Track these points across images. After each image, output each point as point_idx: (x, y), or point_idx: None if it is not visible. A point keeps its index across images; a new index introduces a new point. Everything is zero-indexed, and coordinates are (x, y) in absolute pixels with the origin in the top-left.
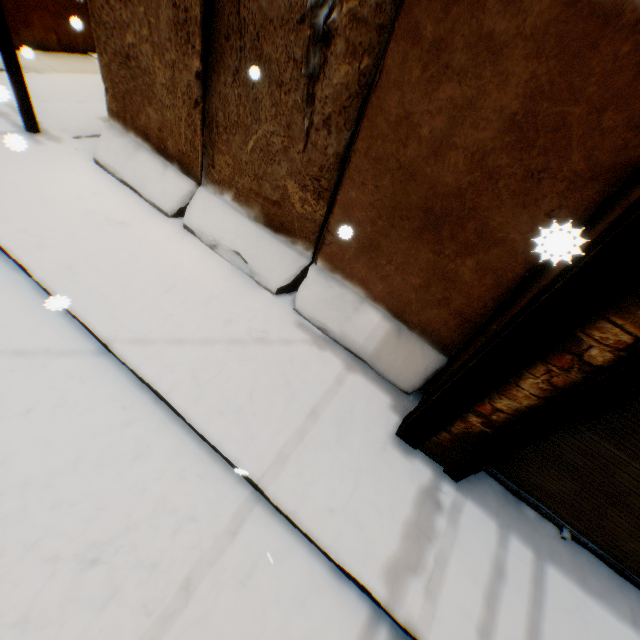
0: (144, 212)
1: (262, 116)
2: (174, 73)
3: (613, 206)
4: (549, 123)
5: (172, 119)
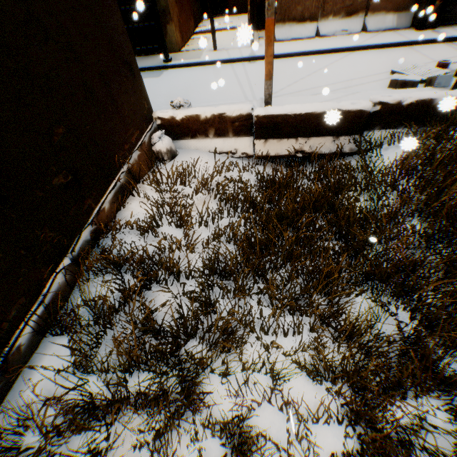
0: (308, 41)
1: None
2: None
3: None
4: None
5: (309, 5)
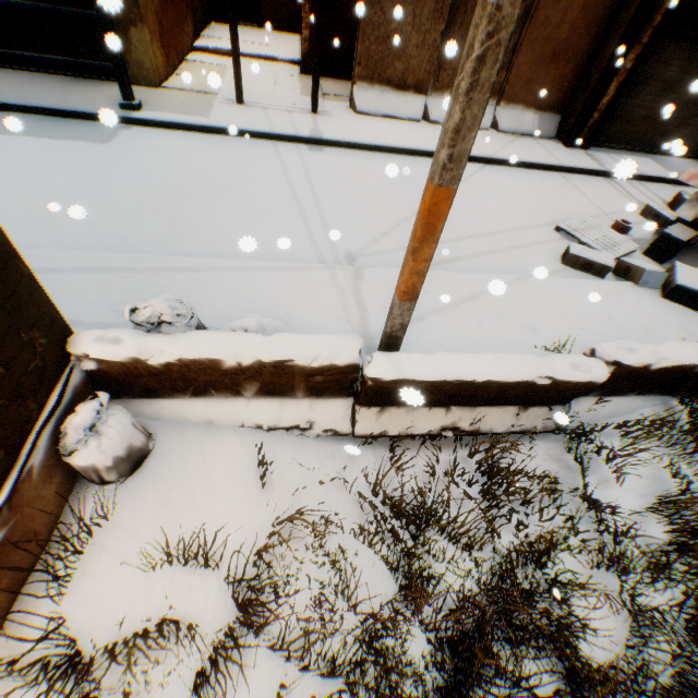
0: (412, 124)
1: None
2: (425, 38)
3: (613, 26)
4: (592, 7)
5: (416, 64)
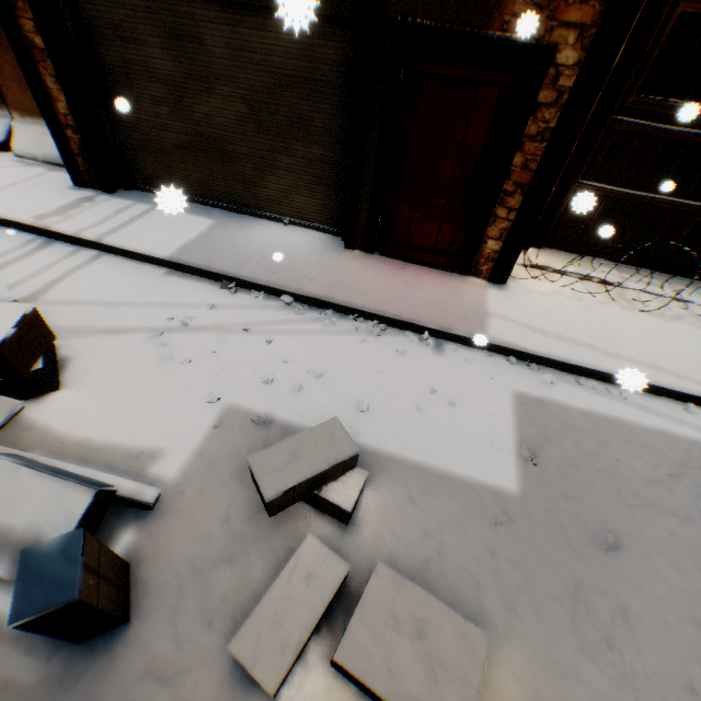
0: None
1: None
2: None
3: None
4: None
5: None
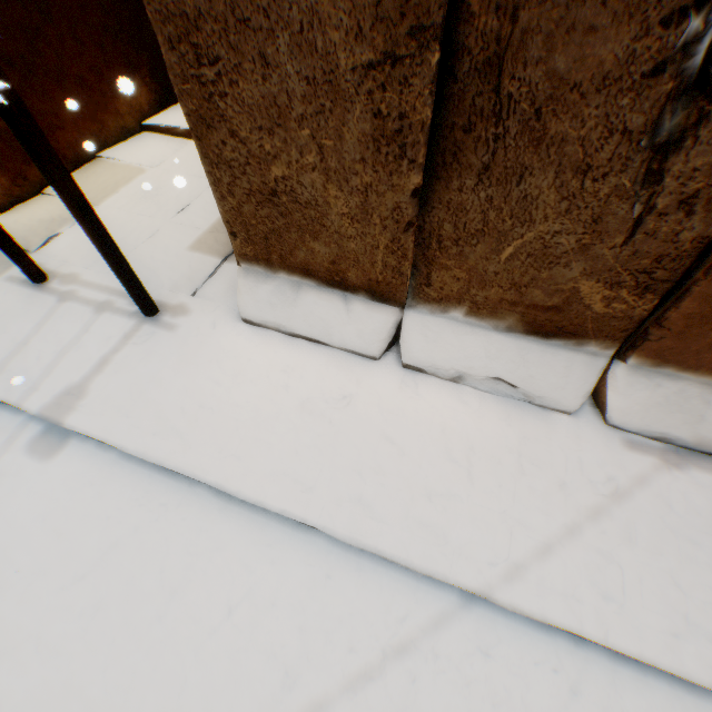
0: (348, 368)
1: (536, 215)
2: (367, 197)
3: None
4: None
5: (358, 248)
